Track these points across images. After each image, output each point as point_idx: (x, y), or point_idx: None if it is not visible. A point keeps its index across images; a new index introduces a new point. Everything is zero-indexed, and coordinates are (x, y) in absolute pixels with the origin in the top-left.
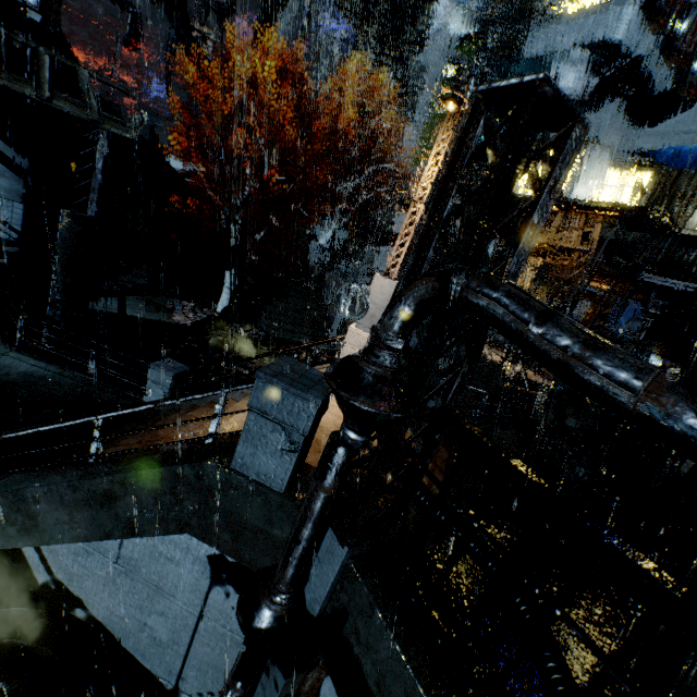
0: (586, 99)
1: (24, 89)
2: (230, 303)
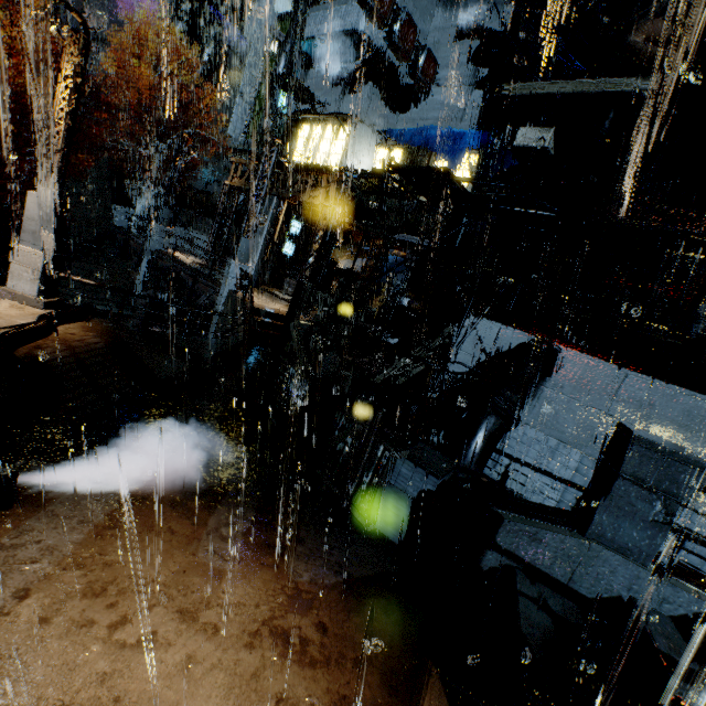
0: (349, 81)
1: None
2: None
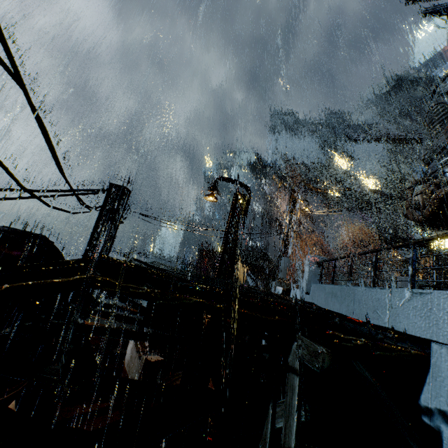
0: None
1: (257, 263)
2: None
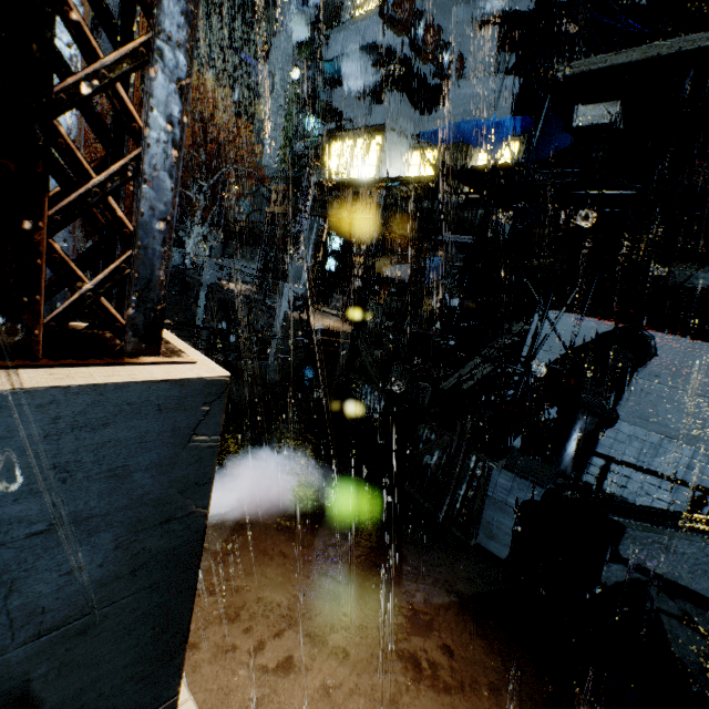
0: (376, 93)
1: None
2: None
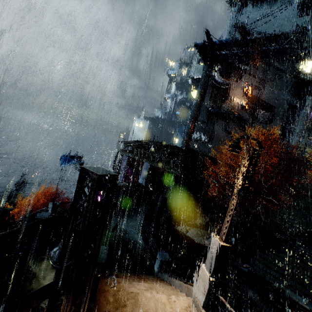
0: None
1: (160, 167)
2: (234, 243)
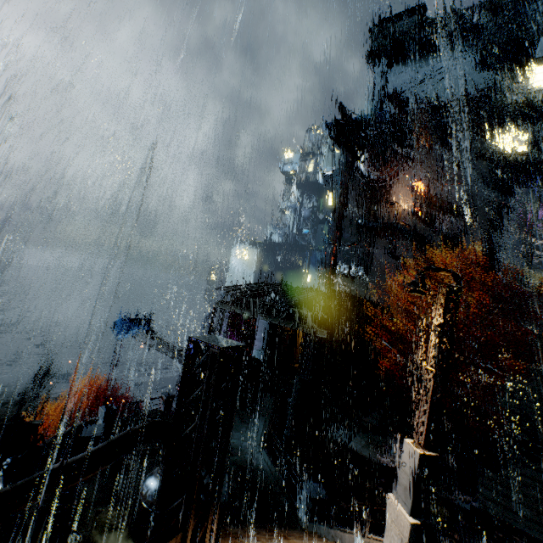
0: None
1: (290, 326)
2: None
